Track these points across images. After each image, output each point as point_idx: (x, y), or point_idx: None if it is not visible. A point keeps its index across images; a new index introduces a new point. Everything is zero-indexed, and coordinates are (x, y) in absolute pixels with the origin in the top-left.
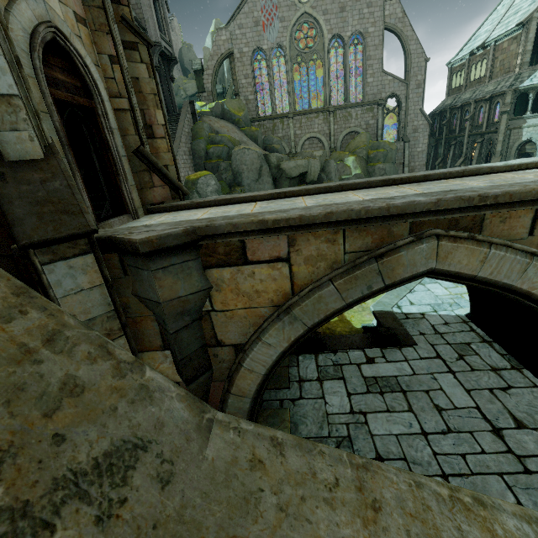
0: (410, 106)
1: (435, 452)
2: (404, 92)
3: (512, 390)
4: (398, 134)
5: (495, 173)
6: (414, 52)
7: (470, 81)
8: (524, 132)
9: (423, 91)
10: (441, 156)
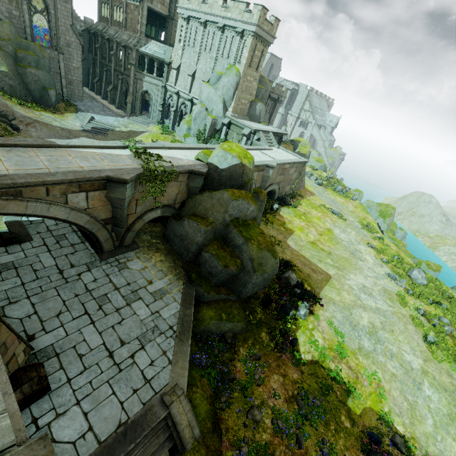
0: (60, 17)
1: (26, 290)
2: None
3: (76, 253)
4: (51, 40)
5: (63, 148)
6: None
7: (114, 20)
8: (144, 84)
9: (71, 8)
10: (98, 76)
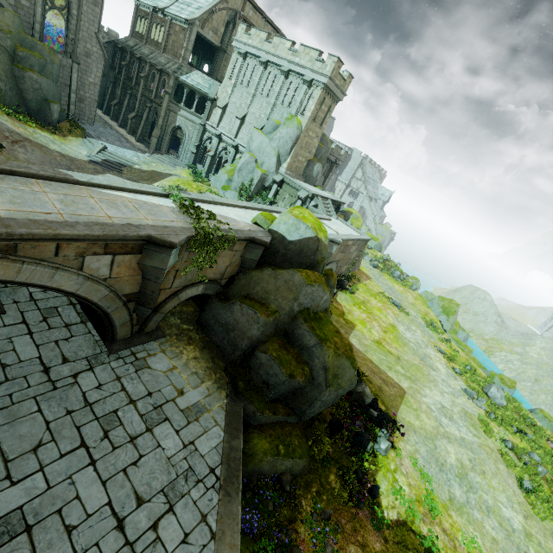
0: (84, 20)
1: None
2: None
3: (73, 338)
4: (65, 45)
5: (82, 185)
6: None
7: (151, 38)
8: (178, 118)
9: (100, 13)
10: (118, 99)
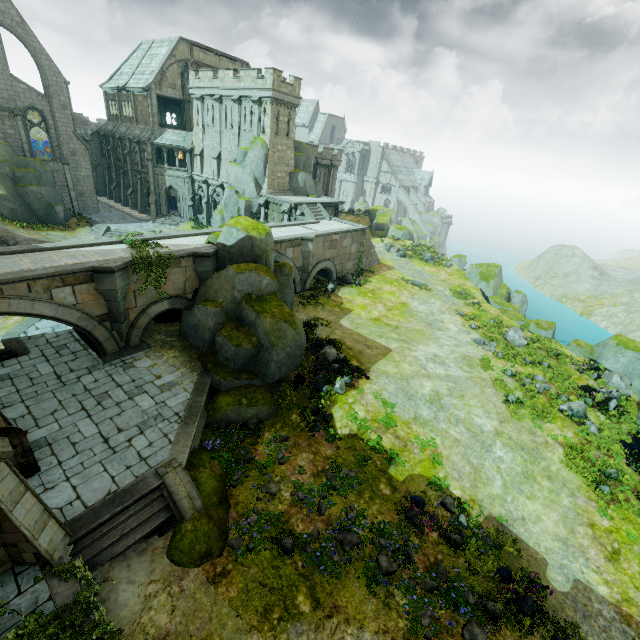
0: (60, 126)
1: (21, 395)
2: (48, 108)
3: (78, 359)
4: (53, 152)
5: (50, 251)
6: (48, 68)
7: (124, 116)
8: (167, 179)
9: (71, 114)
10: (116, 181)
